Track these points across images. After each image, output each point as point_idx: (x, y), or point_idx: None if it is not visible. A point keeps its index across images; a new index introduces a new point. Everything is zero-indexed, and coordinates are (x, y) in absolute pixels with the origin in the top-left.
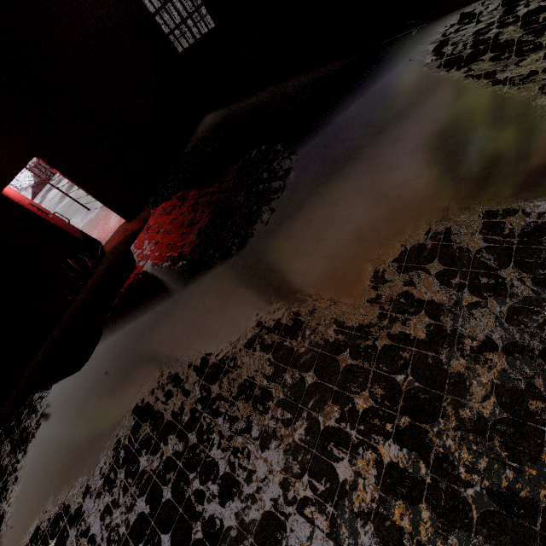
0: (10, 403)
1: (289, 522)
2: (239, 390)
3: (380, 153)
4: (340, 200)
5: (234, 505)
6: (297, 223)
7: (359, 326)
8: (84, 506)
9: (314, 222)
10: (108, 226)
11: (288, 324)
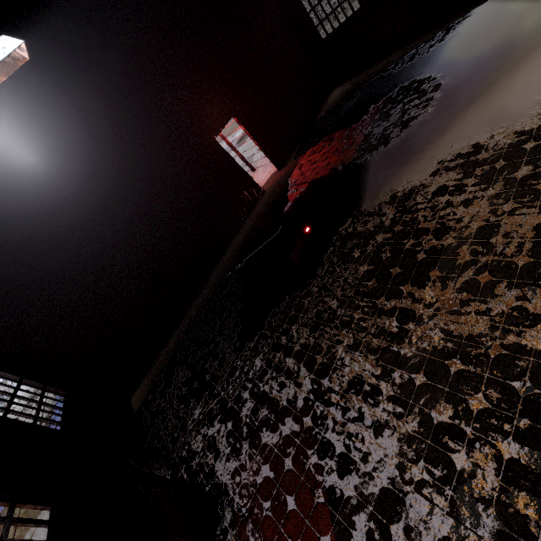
0: (211, 282)
1: (502, 222)
2: (433, 194)
3: (535, 40)
4: (500, 78)
5: (450, 235)
6: (458, 105)
7: (539, 126)
8: (312, 288)
9: (476, 98)
10: (259, 179)
11: (469, 151)
